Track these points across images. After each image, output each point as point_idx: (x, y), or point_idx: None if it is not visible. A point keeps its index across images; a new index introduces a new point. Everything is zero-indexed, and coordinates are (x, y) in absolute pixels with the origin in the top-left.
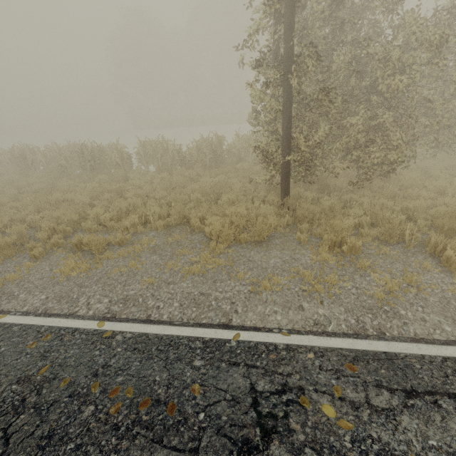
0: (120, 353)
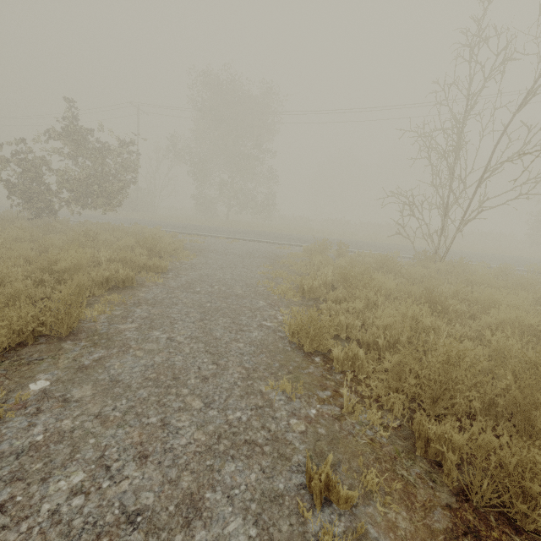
0: None
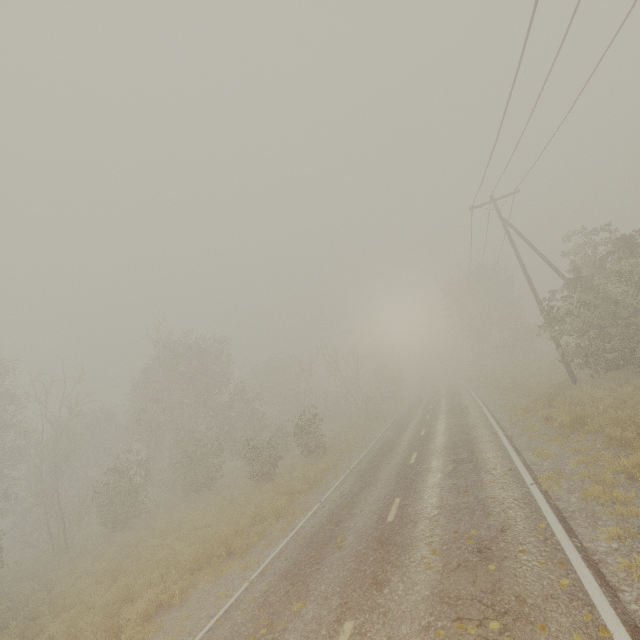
0: (473, 405)
